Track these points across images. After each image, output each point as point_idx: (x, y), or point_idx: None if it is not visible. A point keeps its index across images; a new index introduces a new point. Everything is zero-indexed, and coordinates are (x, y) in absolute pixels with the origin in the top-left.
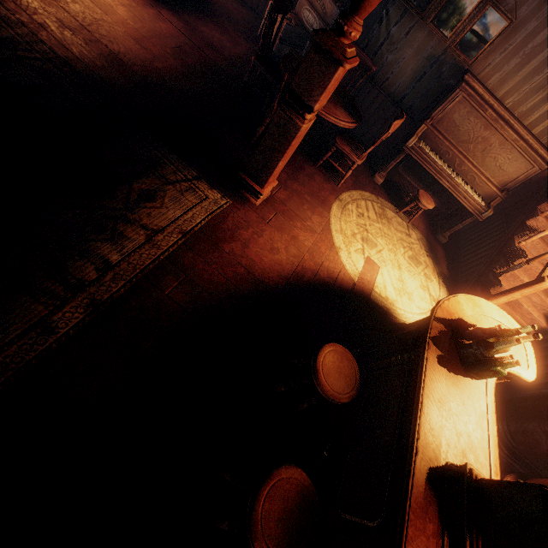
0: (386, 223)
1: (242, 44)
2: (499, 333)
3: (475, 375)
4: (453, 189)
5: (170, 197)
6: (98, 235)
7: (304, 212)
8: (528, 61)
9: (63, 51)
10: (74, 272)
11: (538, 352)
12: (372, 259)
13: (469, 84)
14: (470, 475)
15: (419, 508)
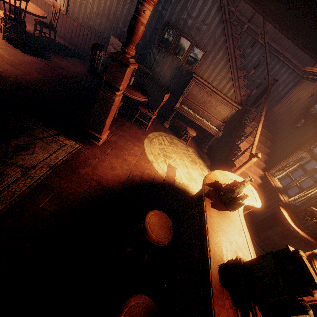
0: (175, 146)
1: (80, 67)
2: (236, 184)
3: (231, 209)
4: (202, 125)
5: (39, 146)
6: None
7: (129, 146)
8: (216, 67)
9: None
10: None
11: (262, 196)
12: (171, 165)
13: (195, 77)
14: (240, 262)
15: (218, 292)
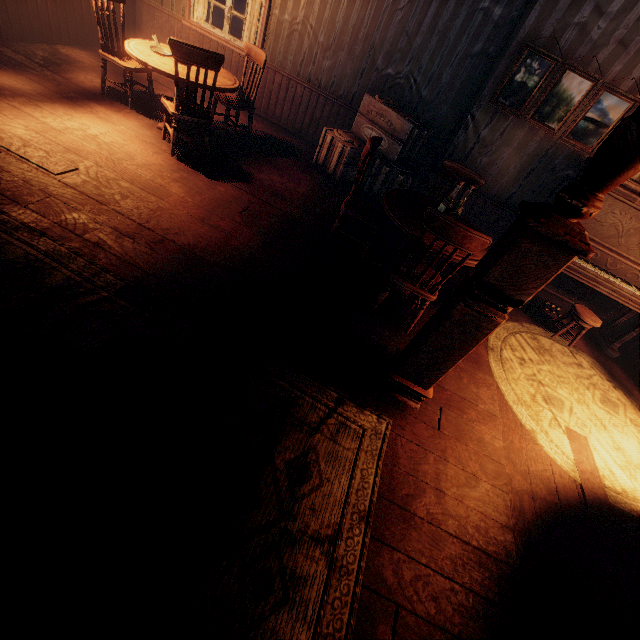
0: (550, 358)
1: (303, 178)
2: None
3: None
4: (616, 295)
5: (324, 455)
6: (265, 599)
7: (468, 390)
8: None
9: (130, 272)
10: None
11: None
12: (572, 430)
13: None
14: None
15: None
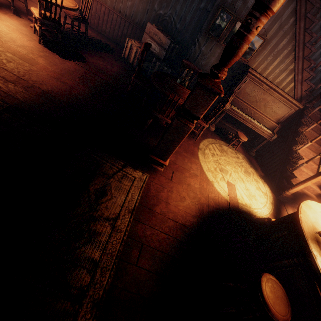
0: (226, 154)
1: (116, 64)
2: None
3: None
4: (254, 128)
5: (114, 187)
6: (80, 240)
7: (187, 165)
8: (276, 57)
9: (12, 100)
10: (74, 283)
11: None
12: (229, 182)
13: (251, 73)
14: None
15: None
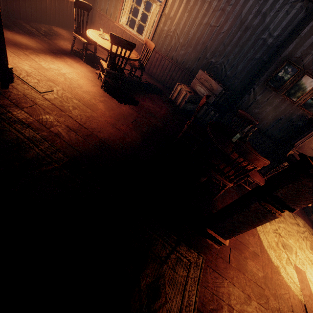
0: (283, 219)
1: (164, 106)
2: None
3: None
4: None
5: (168, 280)
6: None
7: (244, 238)
8: None
9: (71, 152)
10: None
11: None
12: (297, 266)
13: None
14: None
15: None
